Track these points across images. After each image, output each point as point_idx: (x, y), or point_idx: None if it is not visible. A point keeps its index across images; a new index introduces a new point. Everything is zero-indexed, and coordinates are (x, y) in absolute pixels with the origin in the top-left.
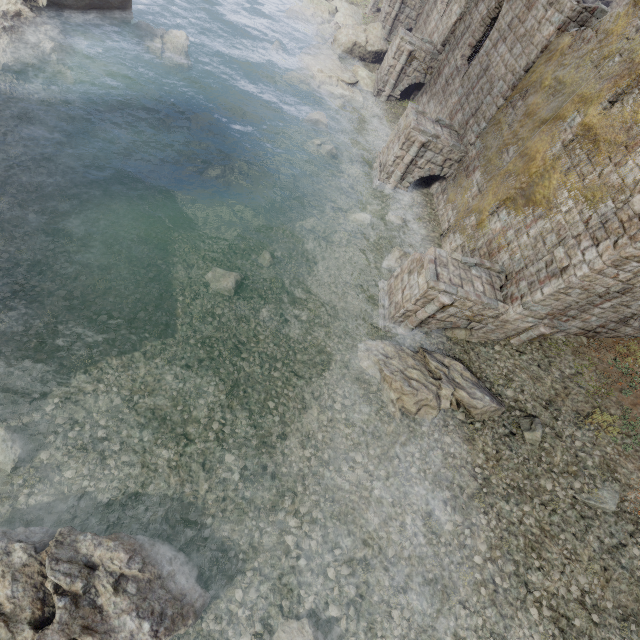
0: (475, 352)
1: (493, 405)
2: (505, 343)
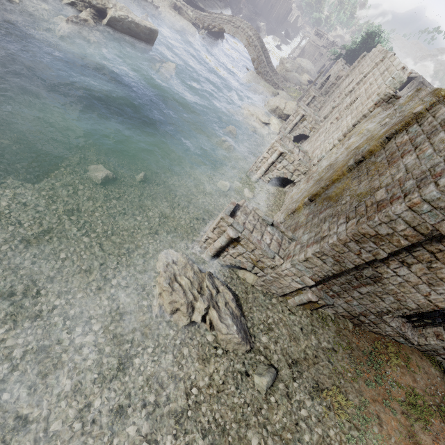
0: (254, 296)
1: (236, 336)
2: (283, 300)
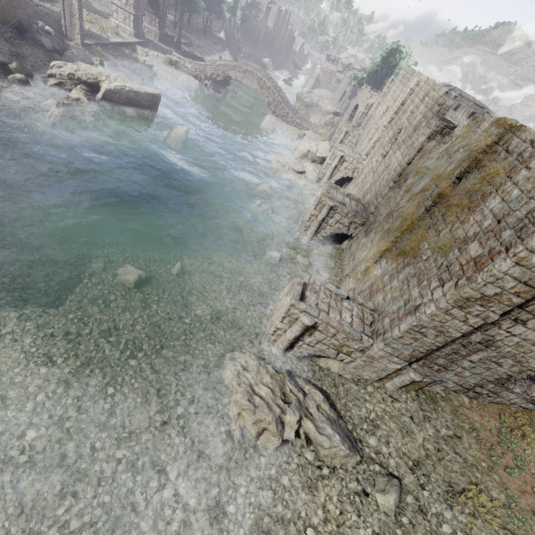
0: (345, 388)
1: (342, 447)
2: (379, 385)
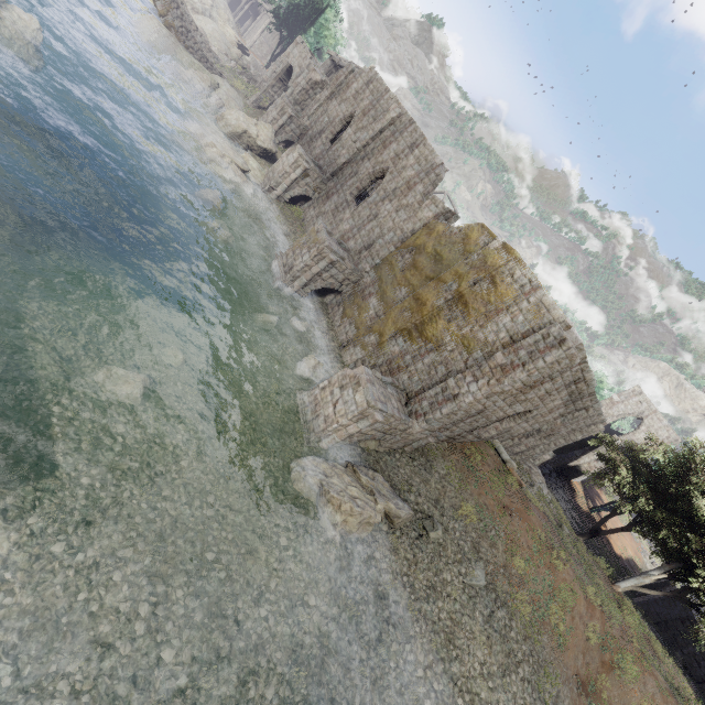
0: (384, 461)
1: (411, 512)
2: (402, 451)
